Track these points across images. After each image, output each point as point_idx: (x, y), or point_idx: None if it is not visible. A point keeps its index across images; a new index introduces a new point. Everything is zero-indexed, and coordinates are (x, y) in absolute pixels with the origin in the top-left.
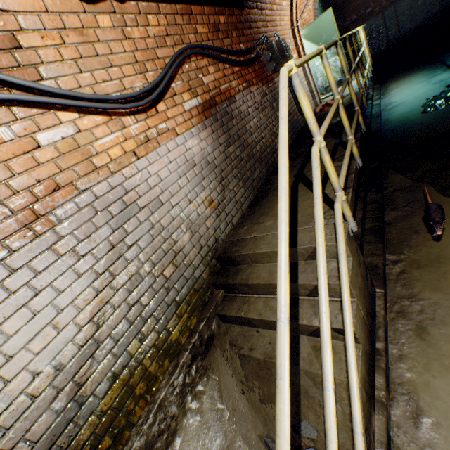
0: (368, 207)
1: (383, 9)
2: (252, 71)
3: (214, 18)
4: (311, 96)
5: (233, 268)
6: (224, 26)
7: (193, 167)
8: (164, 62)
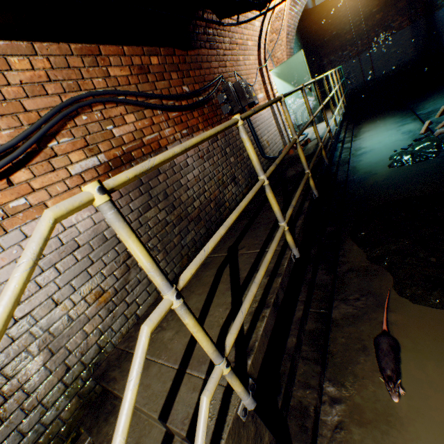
0: (315, 294)
1: (359, 53)
2: (198, 115)
3: (142, 59)
4: (279, 135)
5: (111, 400)
6: (158, 67)
7: (72, 251)
8: (38, 115)
